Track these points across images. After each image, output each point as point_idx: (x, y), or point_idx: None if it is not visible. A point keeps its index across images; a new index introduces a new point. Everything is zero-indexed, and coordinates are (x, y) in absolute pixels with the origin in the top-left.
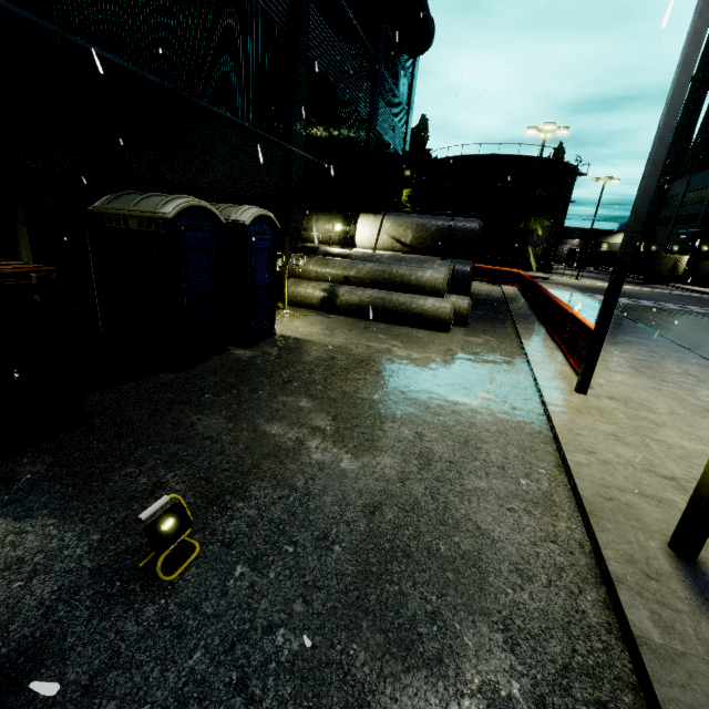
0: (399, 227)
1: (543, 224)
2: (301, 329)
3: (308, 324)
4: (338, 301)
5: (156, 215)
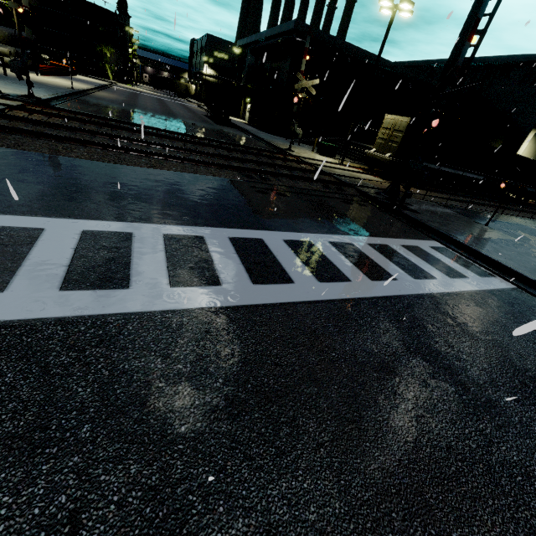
0: None
1: (111, 51)
2: None
3: None
4: None
5: None
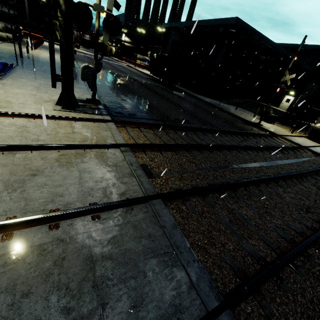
0: None
1: None
2: None
3: None
4: None
5: None
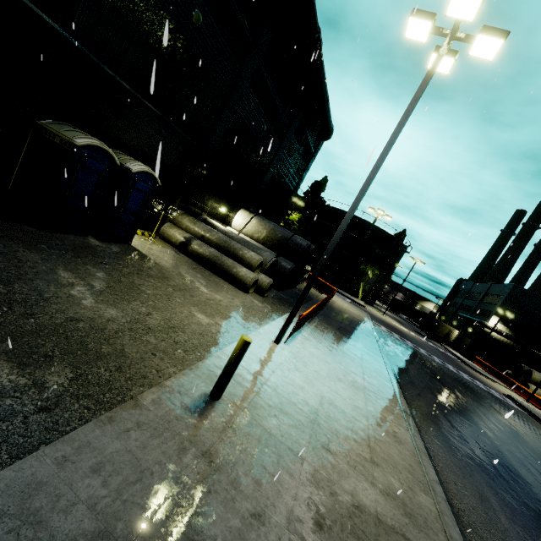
0: (260, 226)
1: (375, 271)
2: (151, 250)
3: (159, 250)
4: (190, 247)
5: (71, 140)
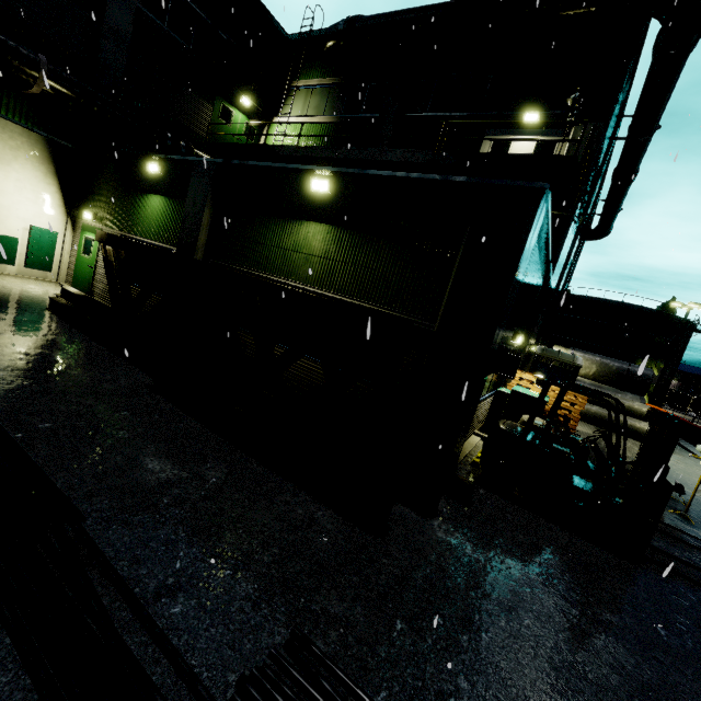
0: (586, 361)
1: (658, 366)
2: None
3: None
4: None
5: (575, 364)
